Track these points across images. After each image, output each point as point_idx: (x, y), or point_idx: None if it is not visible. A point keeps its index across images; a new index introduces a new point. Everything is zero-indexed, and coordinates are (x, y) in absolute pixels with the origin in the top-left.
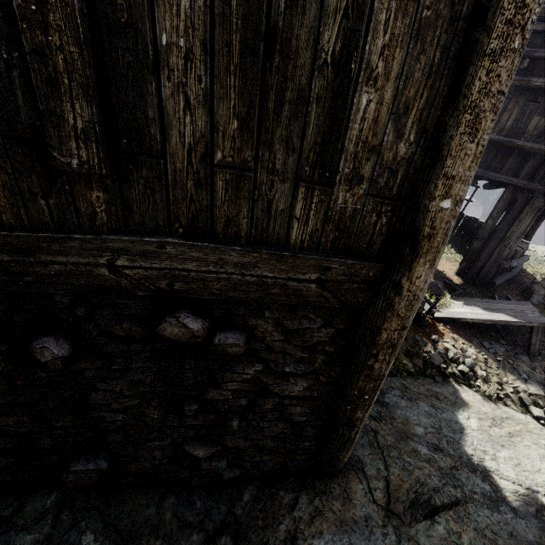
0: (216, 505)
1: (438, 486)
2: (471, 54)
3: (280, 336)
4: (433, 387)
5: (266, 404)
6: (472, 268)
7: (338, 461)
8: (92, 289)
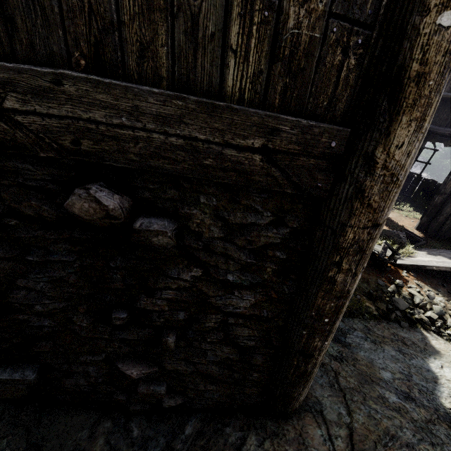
0: (155, 436)
1: (413, 442)
2: None
3: (220, 232)
4: (399, 331)
5: (208, 322)
6: (433, 223)
7: (292, 398)
8: None
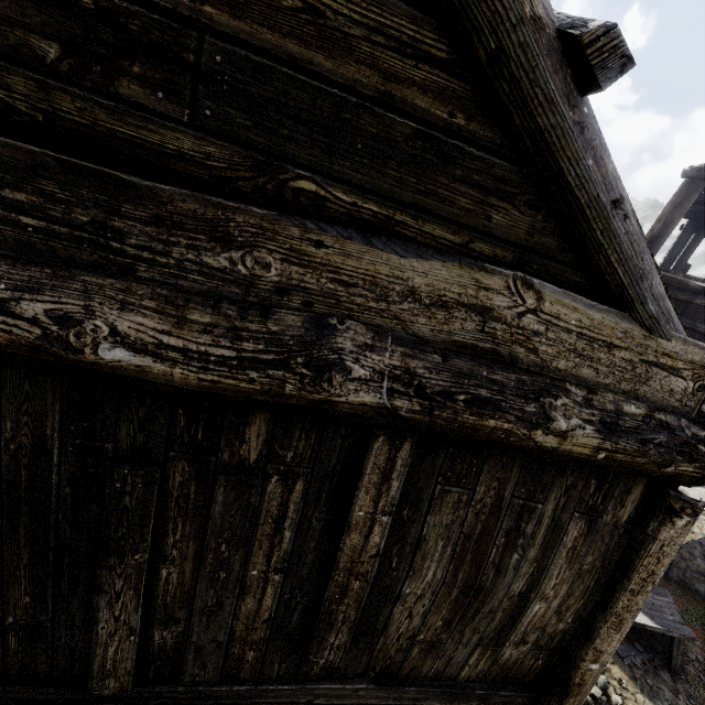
0: None
1: None
2: (616, 586)
3: None
4: None
5: None
6: None
7: None
8: None
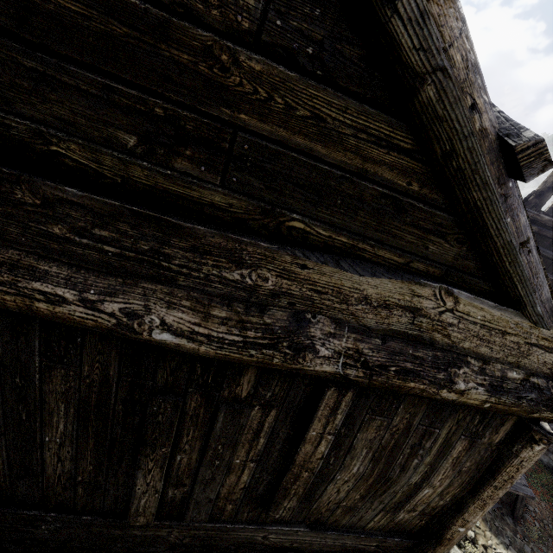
0: None
1: None
2: (484, 482)
3: None
4: None
5: None
6: None
7: None
8: (246, 542)
